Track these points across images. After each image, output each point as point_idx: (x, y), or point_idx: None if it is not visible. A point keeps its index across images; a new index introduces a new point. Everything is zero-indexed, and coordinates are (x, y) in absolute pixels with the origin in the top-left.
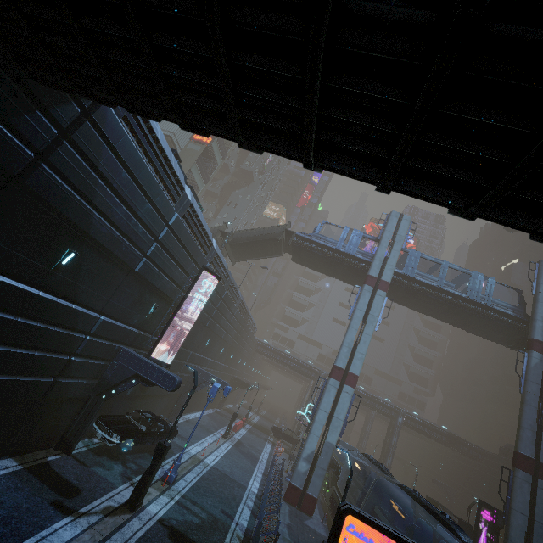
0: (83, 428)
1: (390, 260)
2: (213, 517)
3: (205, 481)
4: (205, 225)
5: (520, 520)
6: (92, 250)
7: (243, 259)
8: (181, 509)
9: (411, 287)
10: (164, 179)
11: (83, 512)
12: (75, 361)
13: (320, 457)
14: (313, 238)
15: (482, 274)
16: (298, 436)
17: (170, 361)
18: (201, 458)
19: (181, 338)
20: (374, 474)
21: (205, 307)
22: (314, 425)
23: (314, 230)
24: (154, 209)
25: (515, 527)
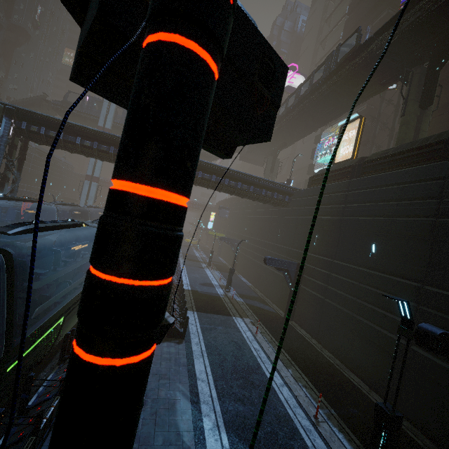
0: None
1: (109, 116)
2: None
3: None
4: None
5: None
6: None
7: None
8: None
9: None
10: None
11: None
12: None
13: None
14: (64, 104)
15: None
16: None
17: None
18: None
19: None
20: None
21: None
22: (81, 201)
23: (63, 98)
24: None
25: None
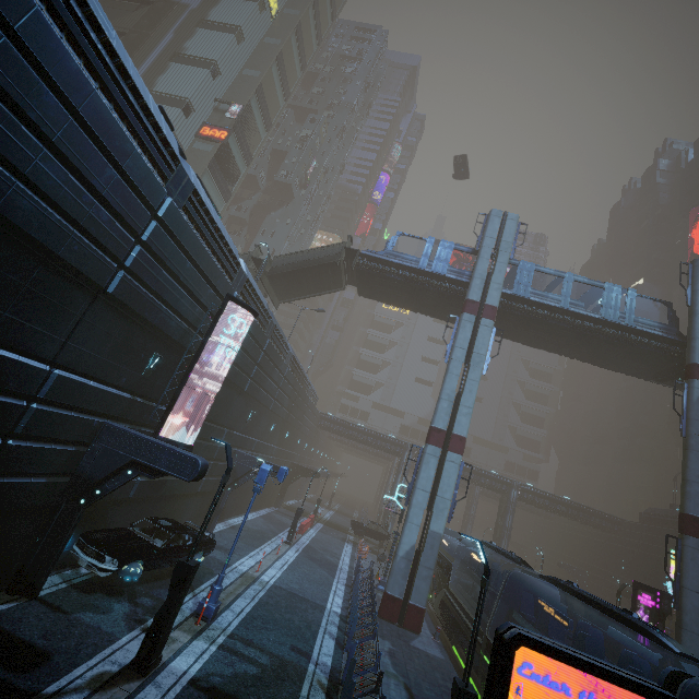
0: (53, 555)
1: (496, 277)
2: (279, 661)
3: (264, 607)
4: (224, 232)
5: (696, 601)
6: (8, 245)
7: (290, 298)
8: (229, 656)
9: (525, 312)
10: (137, 132)
11: (51, 693)
12: (15, 446)
13: (423, 553)
14: (385, 257)
15: (618, 286)
16: (386, 530)
17: (195, 444)
18: (256, 575)
19: (209, 410)
20: (498, 566)
21: (240, 362)
22: (411, 511)
23: (386, 246)
24: (126, 183)
25: (690, 611)
